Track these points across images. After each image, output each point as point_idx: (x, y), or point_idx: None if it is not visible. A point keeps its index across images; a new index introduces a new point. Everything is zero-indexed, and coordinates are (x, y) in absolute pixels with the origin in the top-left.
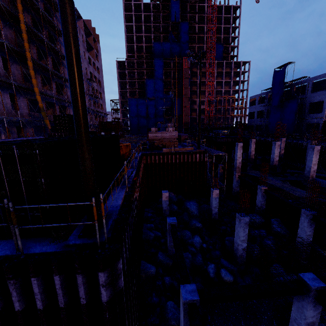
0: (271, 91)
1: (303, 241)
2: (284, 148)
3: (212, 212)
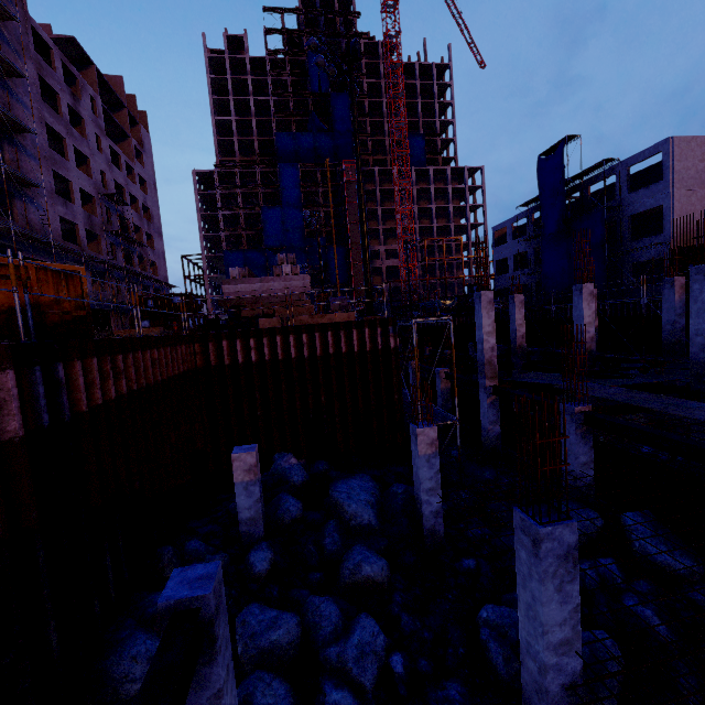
0: (538, 207)
1: None
2: None
3: (423, 510)
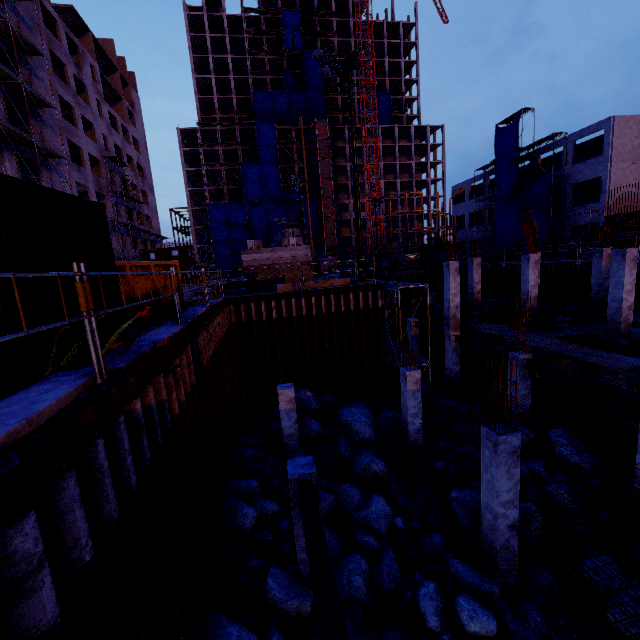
0: (494, 171)
1: None
2: None
3: (409, 429)
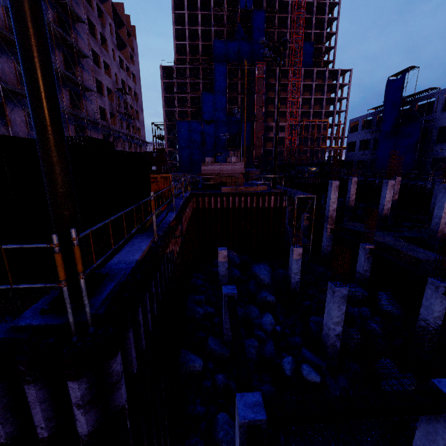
0: (382, 111)
1: (428, 326)
2: (398, 193)
3: (291, 281)
